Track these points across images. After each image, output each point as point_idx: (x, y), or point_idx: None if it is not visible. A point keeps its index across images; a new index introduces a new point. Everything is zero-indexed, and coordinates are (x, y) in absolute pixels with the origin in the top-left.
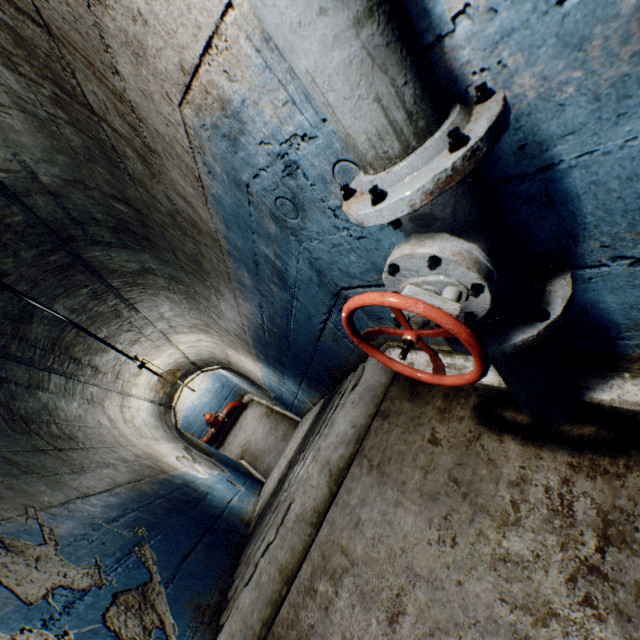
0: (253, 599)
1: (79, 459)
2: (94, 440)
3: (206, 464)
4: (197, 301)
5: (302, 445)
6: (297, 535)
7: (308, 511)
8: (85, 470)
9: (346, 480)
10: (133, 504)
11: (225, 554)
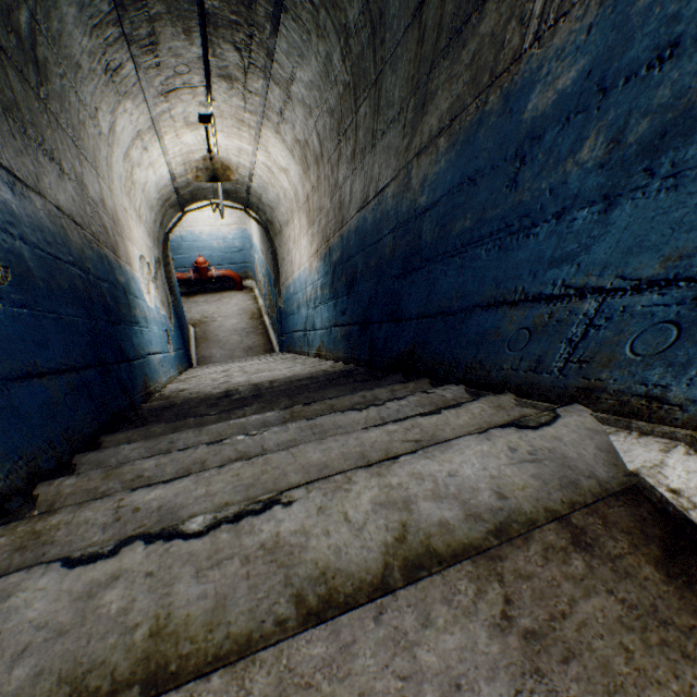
0: (49, 622)
1: (17, 96)
2: (67, 115)
3: (162, 295)
4: (356, 104)
5: (293, 388)
6: (250, 588)
7: (307, 561)
8: (8, 114)
9: (429, 584)
10: (32, 232)
11: (92, 414)
